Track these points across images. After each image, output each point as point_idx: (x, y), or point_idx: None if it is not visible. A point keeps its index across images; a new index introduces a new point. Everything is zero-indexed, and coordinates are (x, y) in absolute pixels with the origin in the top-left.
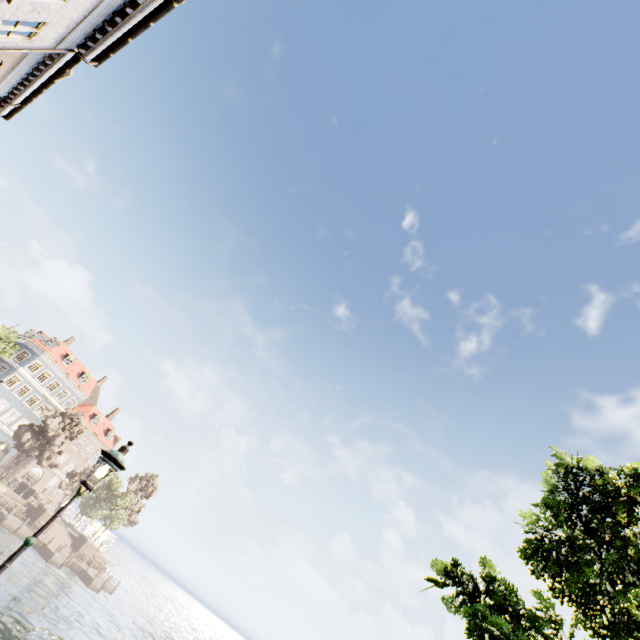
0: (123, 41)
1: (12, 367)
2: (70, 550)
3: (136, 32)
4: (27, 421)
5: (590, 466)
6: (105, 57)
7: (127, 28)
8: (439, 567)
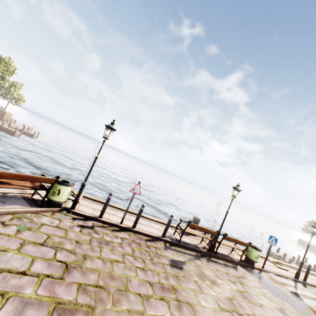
0: None
1: None
2: None
3: None
4: None
5: None
6: None
7: None
8: None
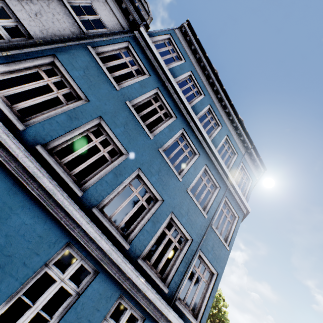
0: None
1: None
2: None
3: None
4: None
5: None
6: None
7: None
8: None
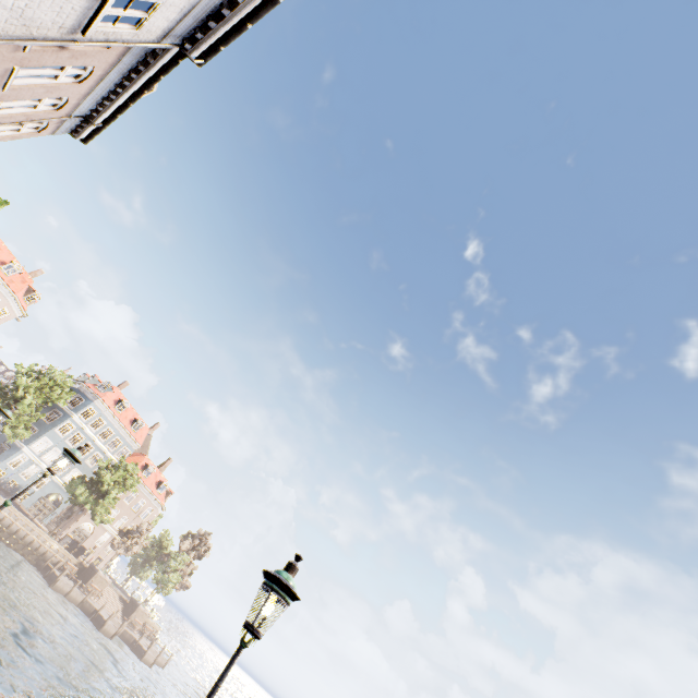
0: (240, 28)
1: (66, 413)
2: (121, 616)
3: (259, 14)
4: (79, 471)
5: None
6: (214, 52)
7: (247, 10)
8: None
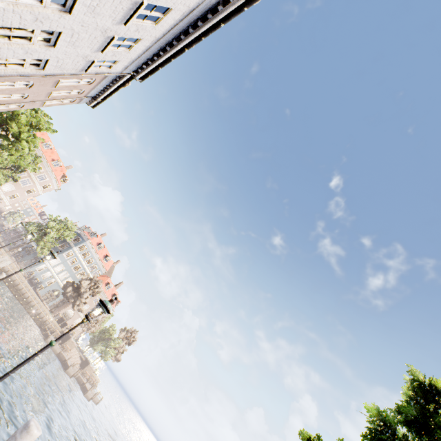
0: (156, 69)
1: (70, 246)
2: (79, 367)
3: (164, 64)
4: (71, 280)
5: (439, 387)
6: (146, 77)
7: (159, 62)
8: (304, 437)
